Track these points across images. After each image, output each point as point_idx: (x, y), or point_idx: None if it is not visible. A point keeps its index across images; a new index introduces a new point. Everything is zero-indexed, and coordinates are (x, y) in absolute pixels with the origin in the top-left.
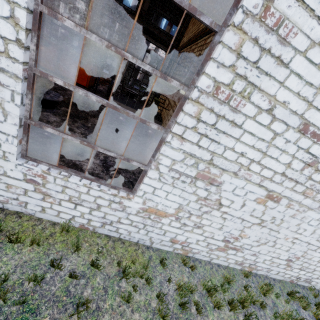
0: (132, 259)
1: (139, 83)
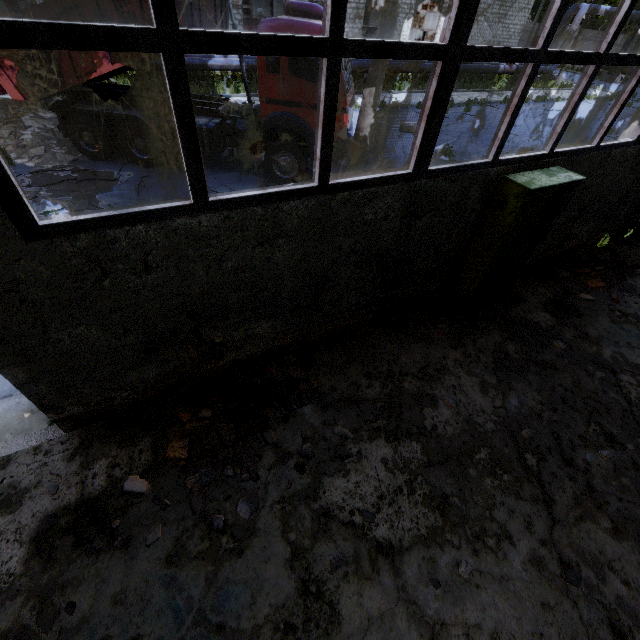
0: None
1: None
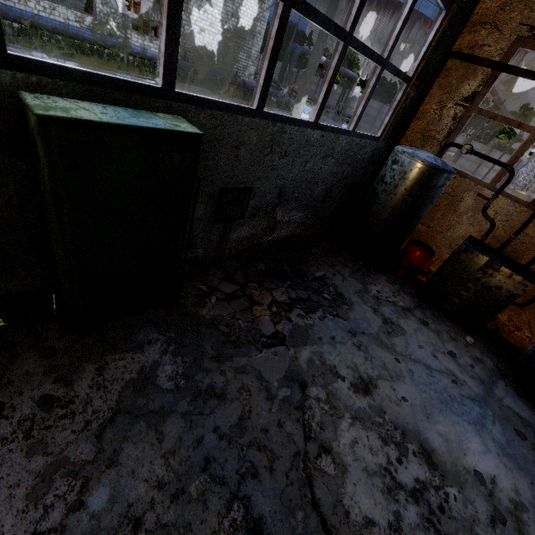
0: None
1: None
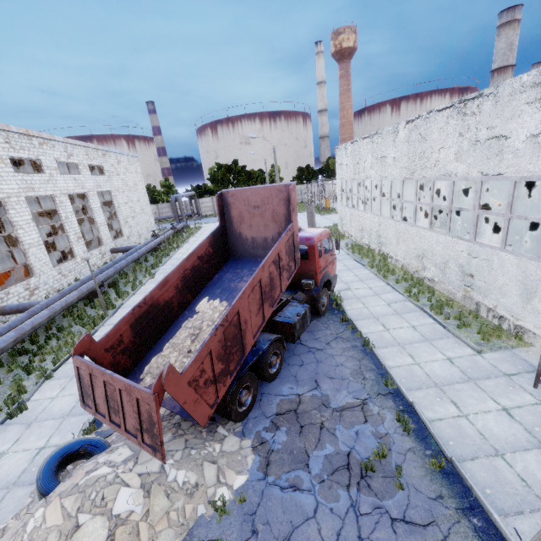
0: None
1: None
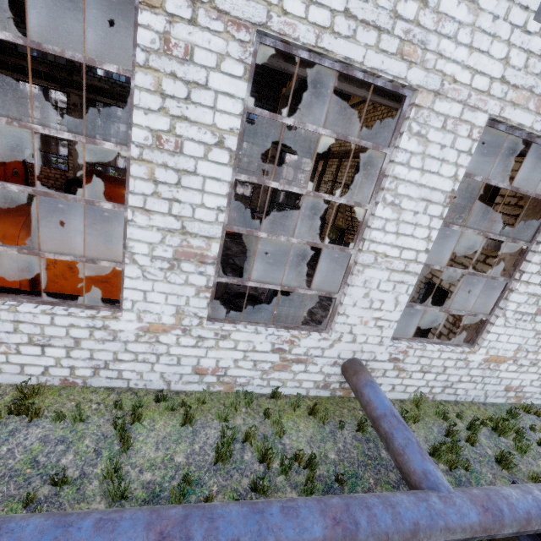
0: (488, 416)
1: (249, 200)
